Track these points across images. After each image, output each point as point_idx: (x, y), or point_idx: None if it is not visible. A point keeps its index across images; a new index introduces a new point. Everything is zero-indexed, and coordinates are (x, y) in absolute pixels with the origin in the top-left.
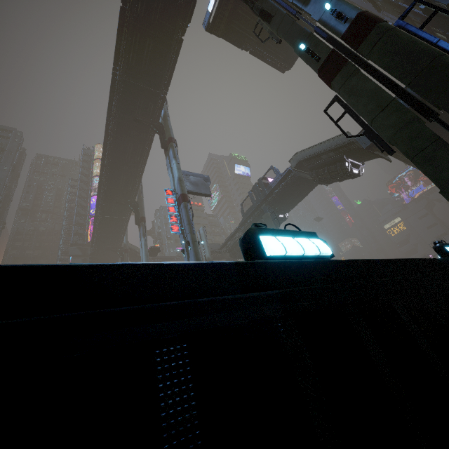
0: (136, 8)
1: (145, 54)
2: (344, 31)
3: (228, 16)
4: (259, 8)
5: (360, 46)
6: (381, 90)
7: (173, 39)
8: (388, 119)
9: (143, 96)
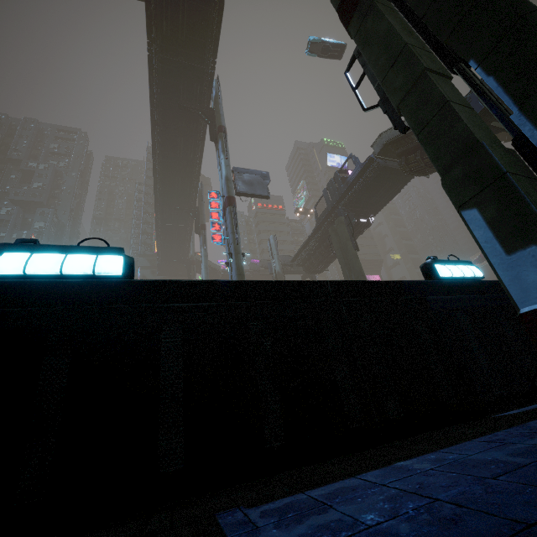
0: None
1: (181, 18)
2: None
3: None
4: None
5: None
6: (394, 33)
7: None
8: (397, 78)
9: (186, 75)
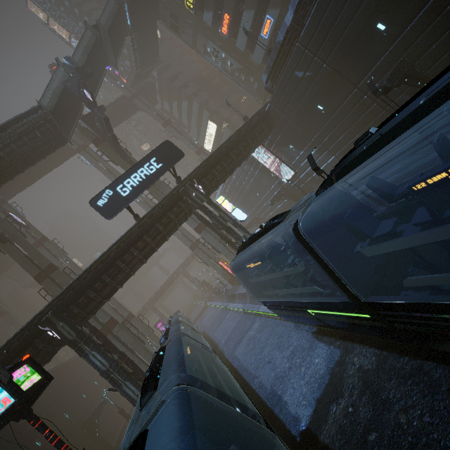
0: None
1: None
2: None
3: None
4: None
5: None
6: None
7: None
8: None
9: None
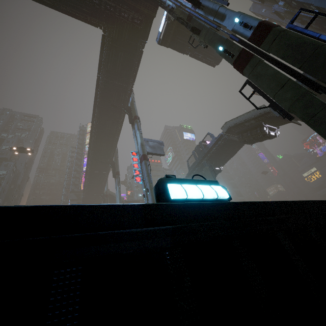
0: (112, 34)
1: (118, 62)
2: (249, 35)
3: (173, 33)
4: (191, 26)
5: (261, 44)
6: (279, 74)
7: (136, 51)
8: (286, 94)
9: (117, 89)
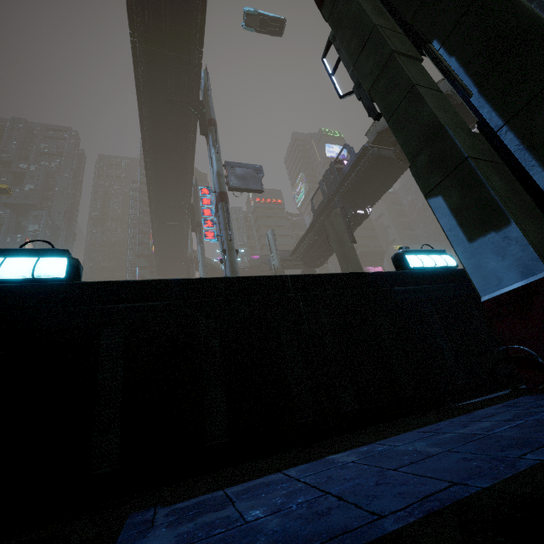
0: None
1: (163, 6)
2: None
3: None
4: None
5: None
6: (363, 14)
7: None
8: (367, 62)
9: (172, 67)
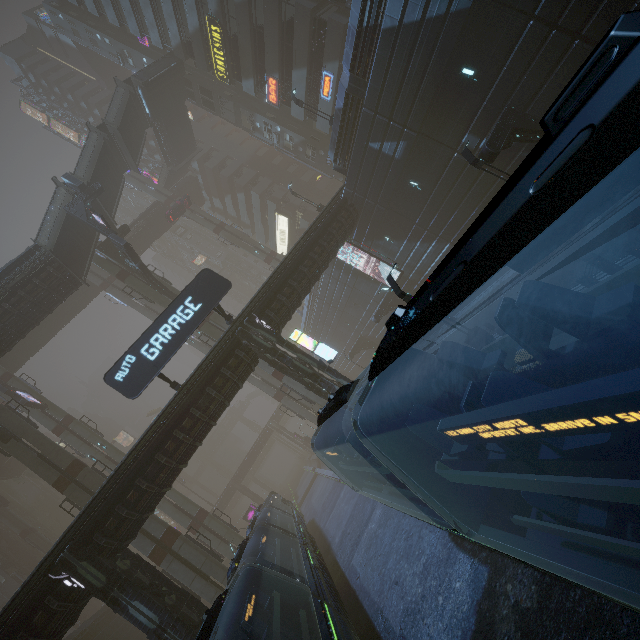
0: None
1: None
2: None
3: None
4: None
5: None
6: None
7: None
8: None
9: None
